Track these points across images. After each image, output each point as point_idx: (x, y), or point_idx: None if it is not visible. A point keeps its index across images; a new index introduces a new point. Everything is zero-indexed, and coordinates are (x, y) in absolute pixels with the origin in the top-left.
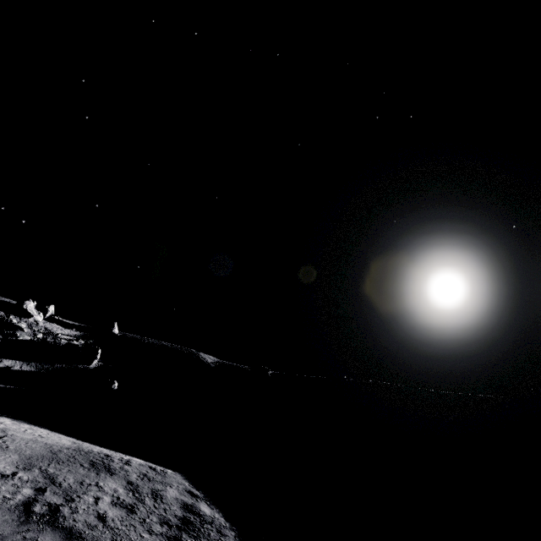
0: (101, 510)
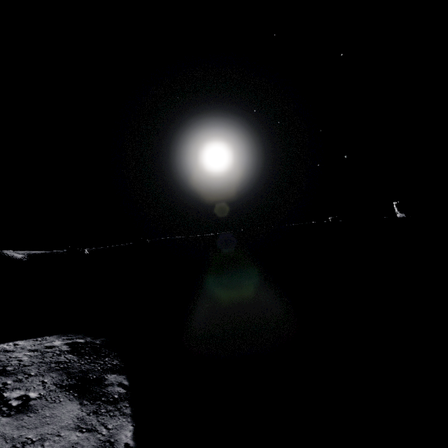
0: (28, 361)
